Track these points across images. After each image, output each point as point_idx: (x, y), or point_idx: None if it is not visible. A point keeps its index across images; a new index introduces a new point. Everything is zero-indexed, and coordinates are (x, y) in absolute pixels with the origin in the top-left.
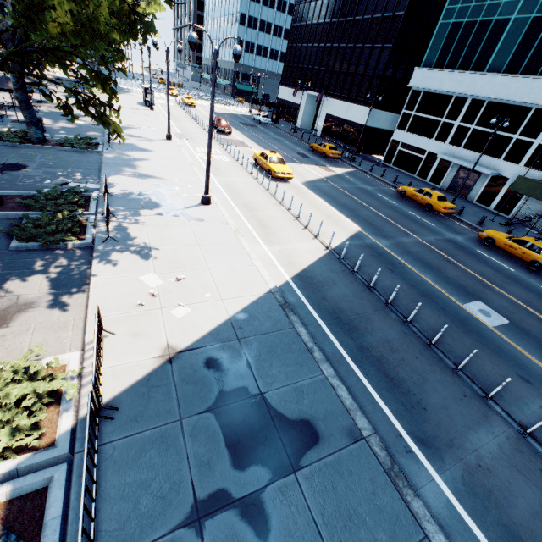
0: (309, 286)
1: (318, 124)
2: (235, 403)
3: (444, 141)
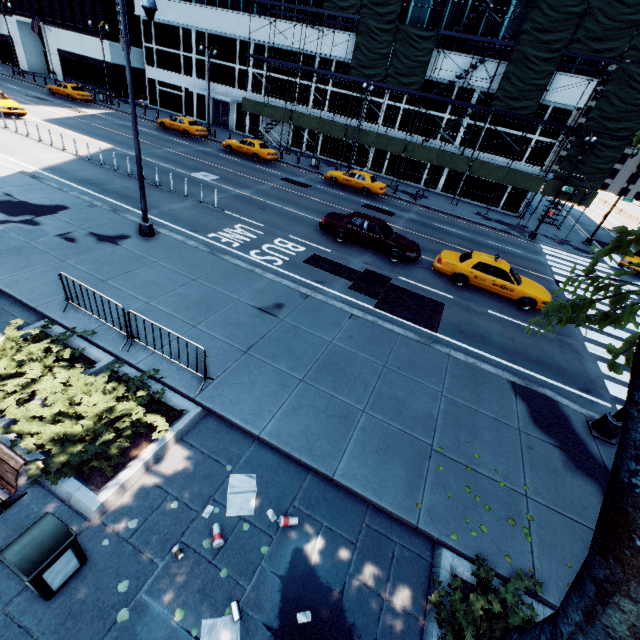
0: (59, 172)
1: (53, 64)
2: (4, 204)
3: (192, 76)
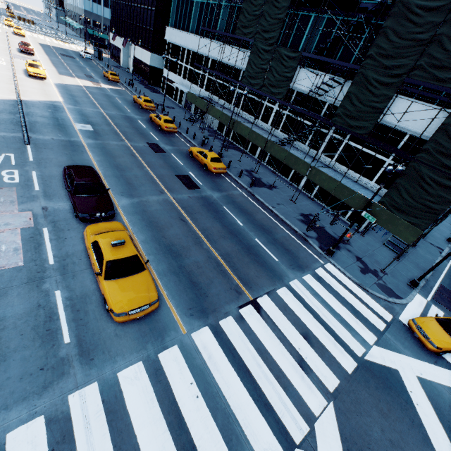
0: None
1: (130, 64)
2: None
3: (181, 76)
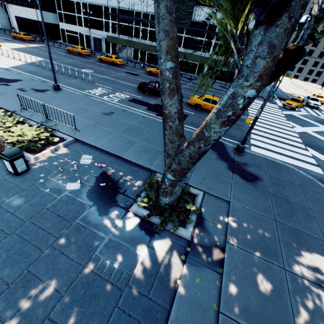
0: (18, 68)
1: (13, 24)
2: None
3: (82, 26)
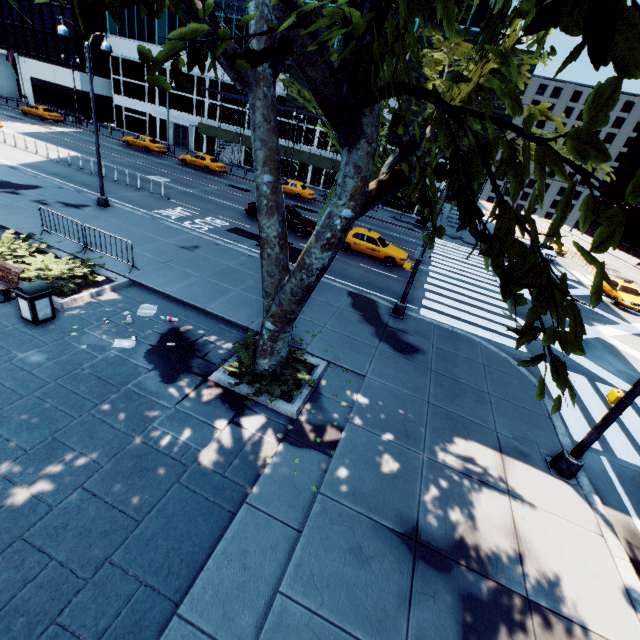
0: (33, 167)
1: (25, 90)
2: None
3: (155, 104)
